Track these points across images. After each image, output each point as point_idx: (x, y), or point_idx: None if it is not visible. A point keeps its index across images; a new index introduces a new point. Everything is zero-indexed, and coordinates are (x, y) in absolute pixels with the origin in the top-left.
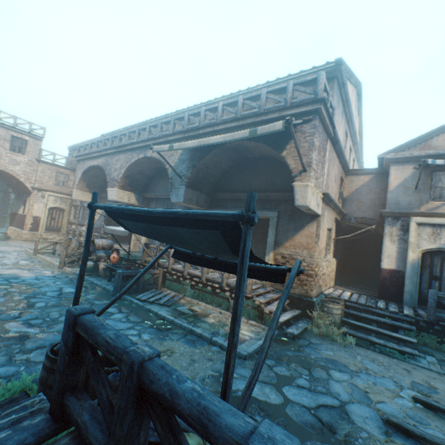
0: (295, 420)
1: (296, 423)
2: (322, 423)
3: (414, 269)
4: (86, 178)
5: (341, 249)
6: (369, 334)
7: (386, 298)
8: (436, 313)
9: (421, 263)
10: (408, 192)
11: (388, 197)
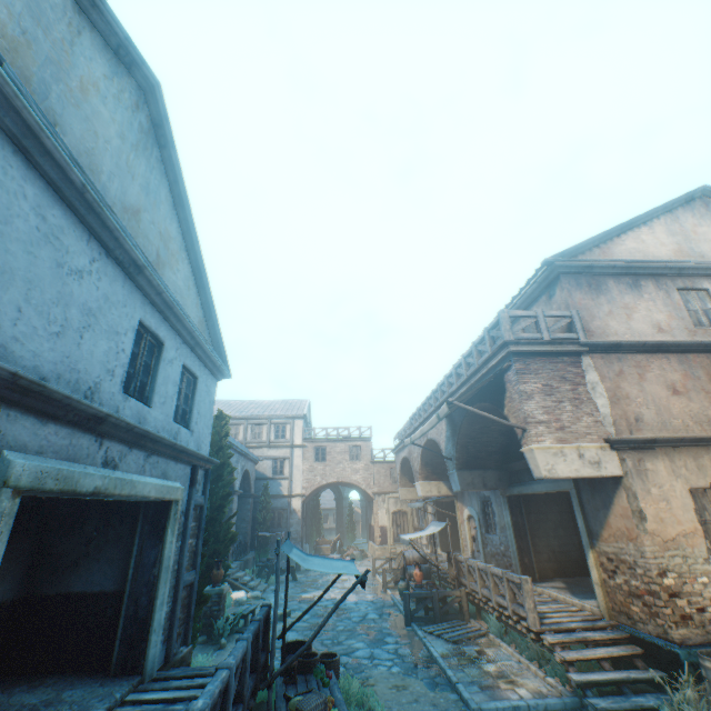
0: None
1: None
2: None
3: None
4: (405, 471)
5: None
6: None
7: None
8: None
9: None
10: None
11: None
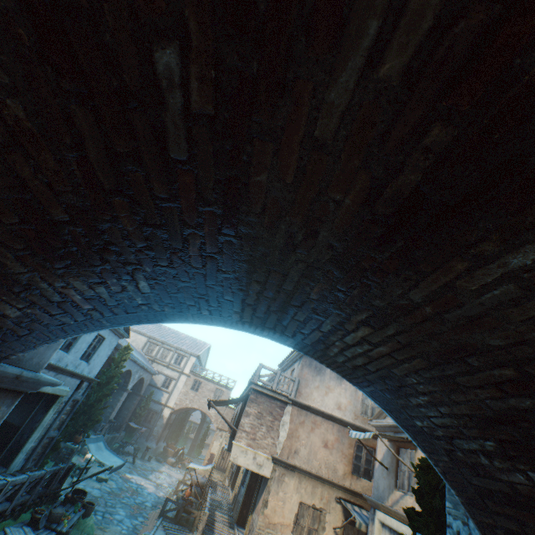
0: None
1: None
2: None
3: None
4: None
5: None
6: None
7: None
8: None
9: None
10: (384, 472)
11: (374, 476)
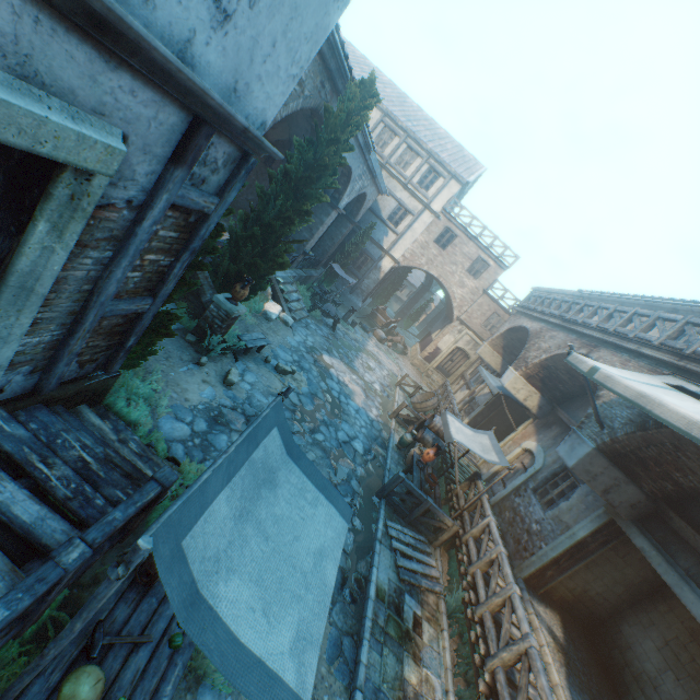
0: None
1: None
2: None
3: None
4: (508, 336)
5: None
6: None
7: None
8: None
9: None
10: None
11: None
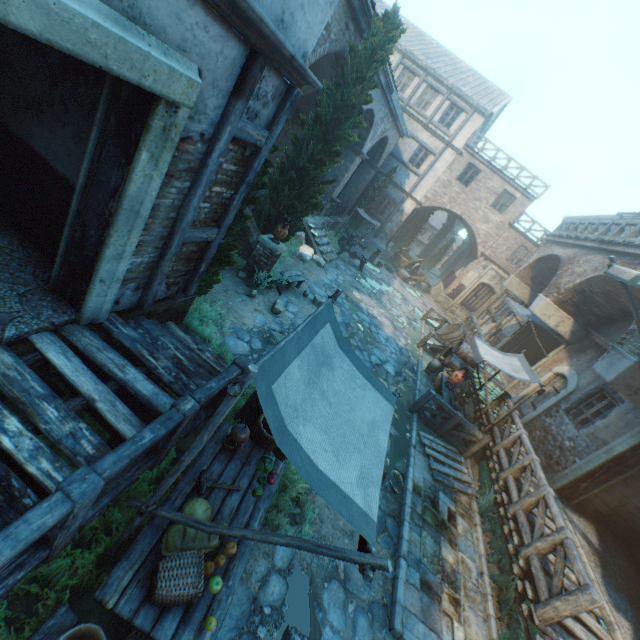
0: None
1: None
2: None
3: None
4: (537, 267)
5: None
6: None
7: None
8: None
9: None
10: None
11: None
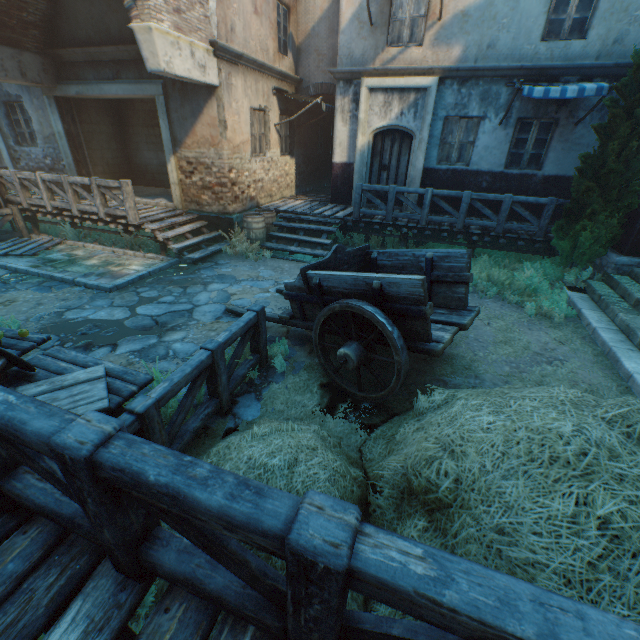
0: (128, 327)
1: (128, 328)
2: (157, 324)
3: (364, 159)
4: None
5: (310, 141)
6: (301, 245)
7: (339, 202)
8: (360, 210)
9: (373, 151)
10: (363, 32)
11: (340, 43)
